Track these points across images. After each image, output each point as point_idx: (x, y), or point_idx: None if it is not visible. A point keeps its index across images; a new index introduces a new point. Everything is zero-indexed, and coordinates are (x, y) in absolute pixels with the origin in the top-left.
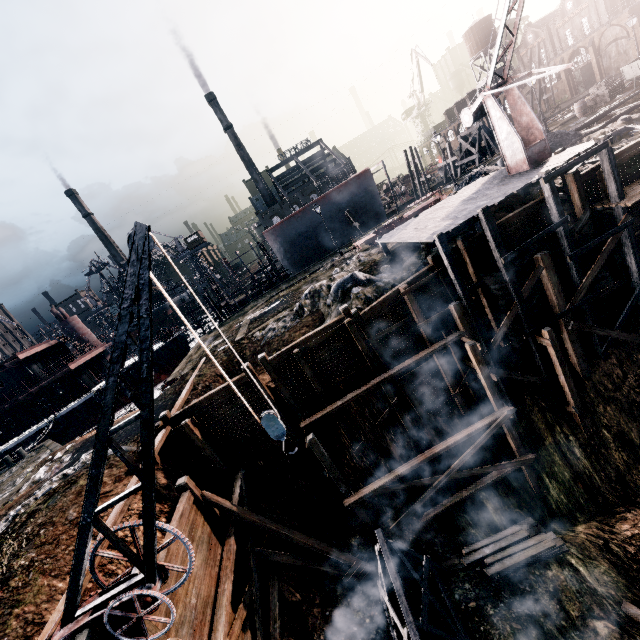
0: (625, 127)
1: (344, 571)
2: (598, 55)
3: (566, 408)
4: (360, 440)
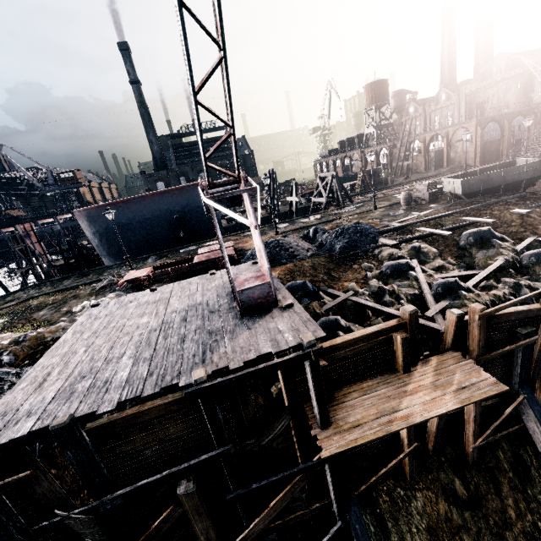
0: (407, 263)
1: None
2: (449, 146)
3: None
4: None
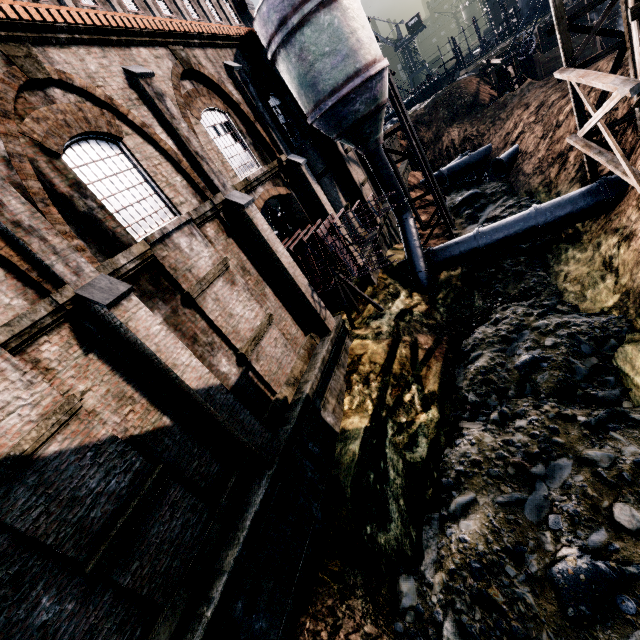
0: None
1: None
2: None
3: None
4: None
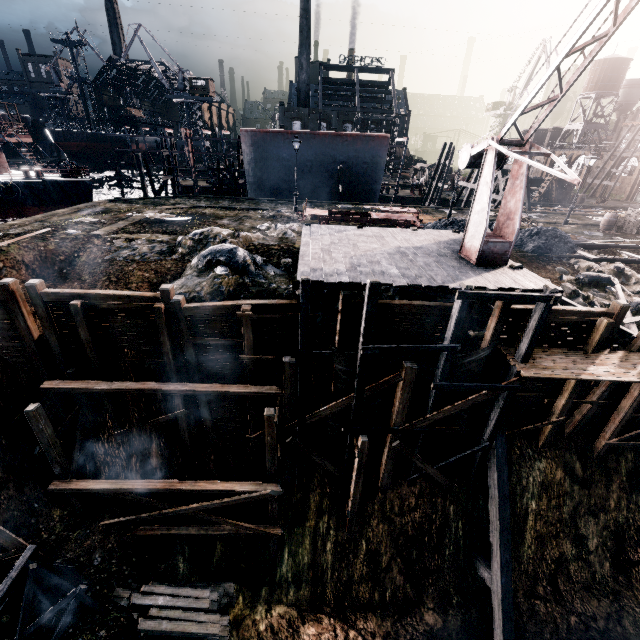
0: (609, 278)
1: (1, 551)
2: None
3: (346, 505)
4: (124, 427)
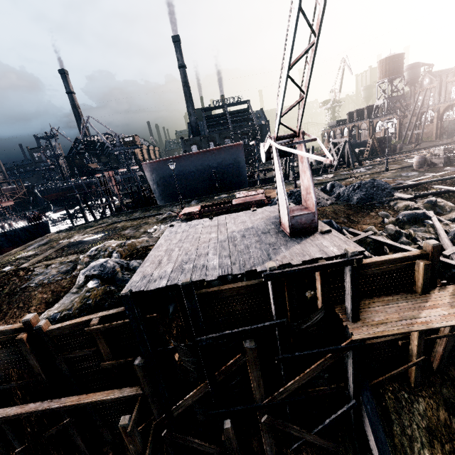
0: (424, 213)
1: None
2: None
3: None
4: (25, 442)
